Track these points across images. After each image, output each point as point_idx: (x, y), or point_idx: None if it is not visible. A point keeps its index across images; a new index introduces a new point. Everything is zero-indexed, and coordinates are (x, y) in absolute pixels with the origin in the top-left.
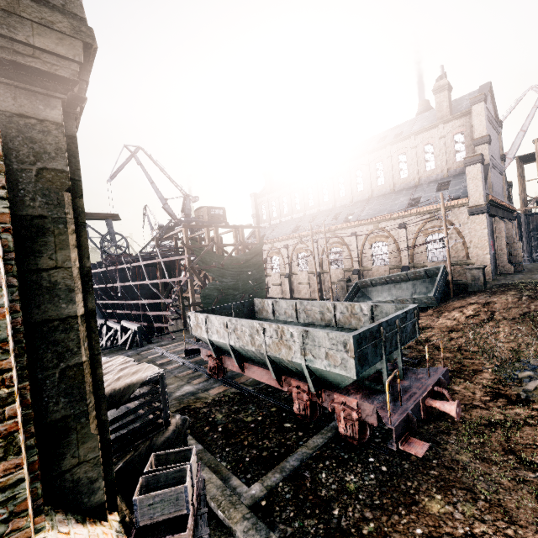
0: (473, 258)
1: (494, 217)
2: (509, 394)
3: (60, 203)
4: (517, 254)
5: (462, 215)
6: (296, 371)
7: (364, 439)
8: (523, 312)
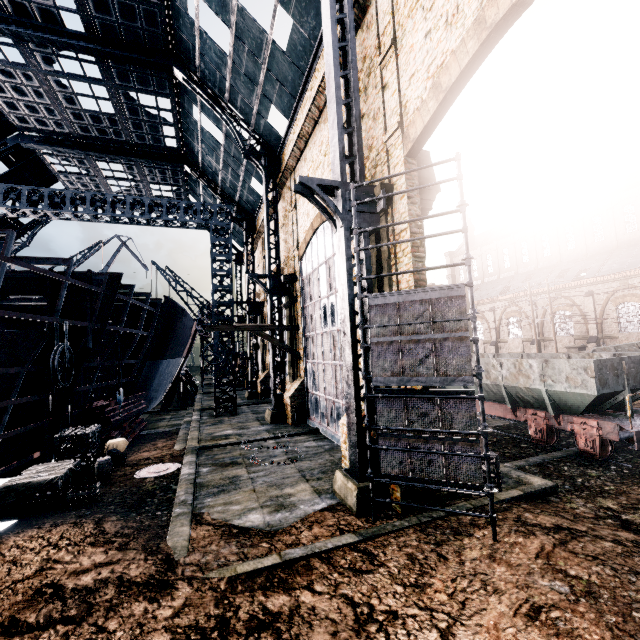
0: None
1: None
2: None
3: None
4: None
5: None
6: (532, 402)
7: (605, 456)
8: None
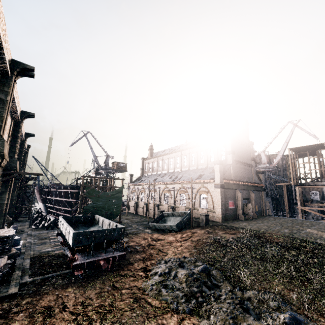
0: (215, 209)
1: (237, 189)
2: (148, 268)
3: None
4: (250, 210)
5: (212, 187)
6: None
7: None
8: (199, 238)
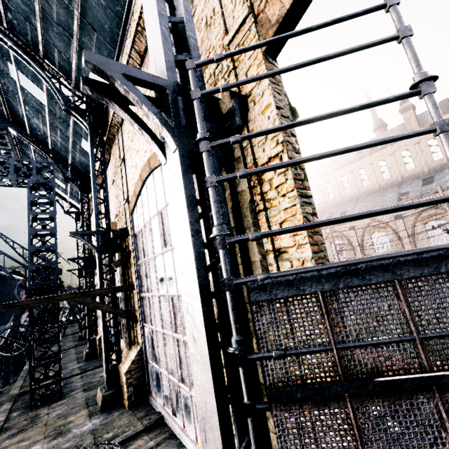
0: None
1: None
2: None
3: None
4: None
5: None
6: None
7: None
8: None
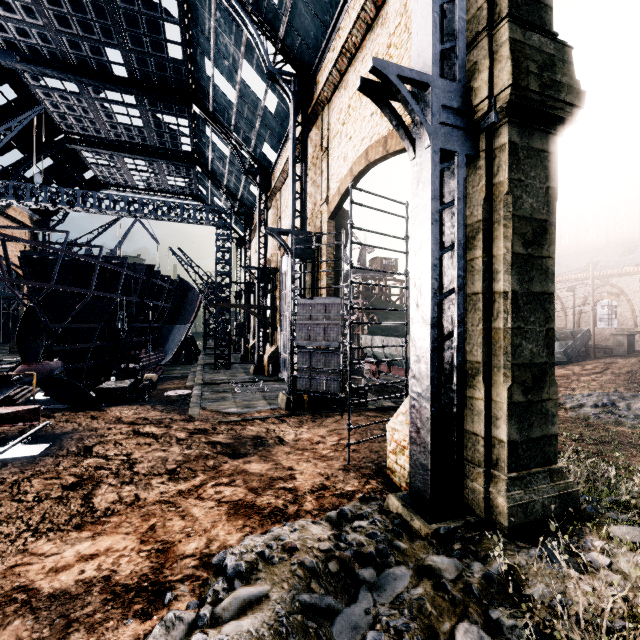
0: None
1: None
2: None
3: (339, 280)
4: None
5: (634, 283)
6: None
7: None
8: (631, 370)
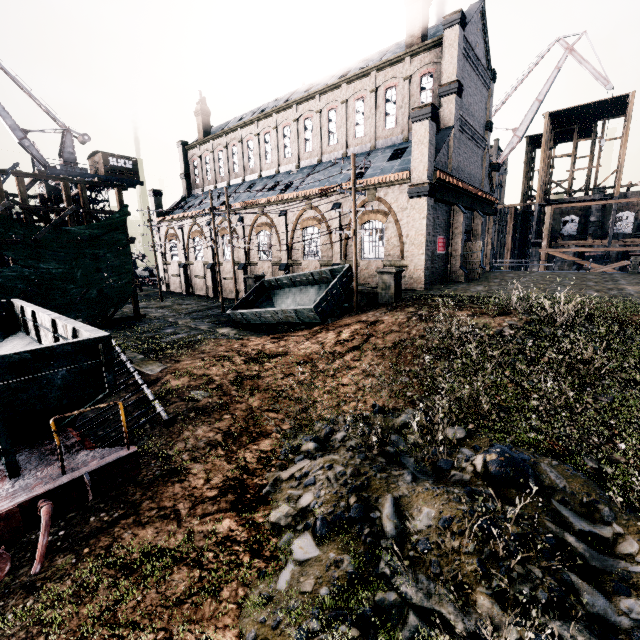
0: (408, 258)
1: (454, 206)
2: (253, 485)
3: None
4: (475, 258)
5: (403, 197)
6: None
7: None
8: (400, 339)
